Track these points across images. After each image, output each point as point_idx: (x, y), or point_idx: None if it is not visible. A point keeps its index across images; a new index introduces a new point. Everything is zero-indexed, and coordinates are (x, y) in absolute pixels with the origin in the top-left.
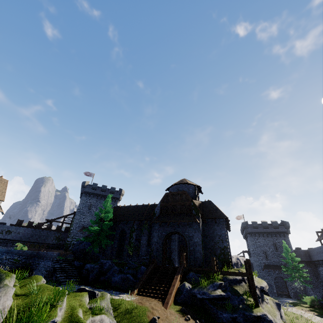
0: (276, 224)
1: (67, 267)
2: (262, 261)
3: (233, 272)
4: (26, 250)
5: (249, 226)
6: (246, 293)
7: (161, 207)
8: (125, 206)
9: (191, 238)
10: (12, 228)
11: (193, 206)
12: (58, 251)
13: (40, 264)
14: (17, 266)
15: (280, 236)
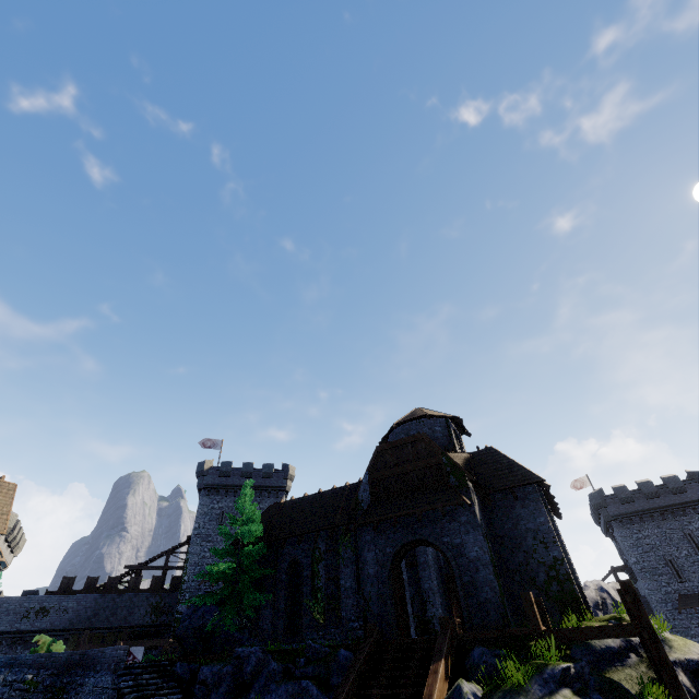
0: (677, 482)
1: (154, 684)
2: (669, 588)
3: (594, 627)
4: (55, 652)
5: (609, 501)
6: (650, 691)
7: (373, 484)
8: (293, 501)
9: (460, 550)
10: (50, 600)
11: (449, 466)
12: (156, 641)
13: (85, 685)
14: (33, 698)
15: (696, 512)
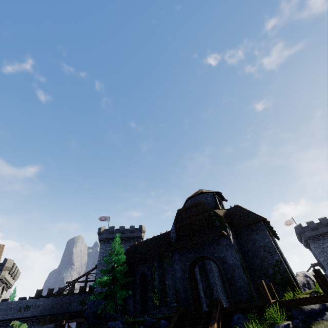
0: None
1: None
2: None
3: (301, 298)
4: None
5: (305, 230)
6: None
7: (177, 229)
8: (141, 242)
9: (224, 260)
10: (30, 302)
11: (214, 216)
12: (81, 319)
13: None
14: None
15: None
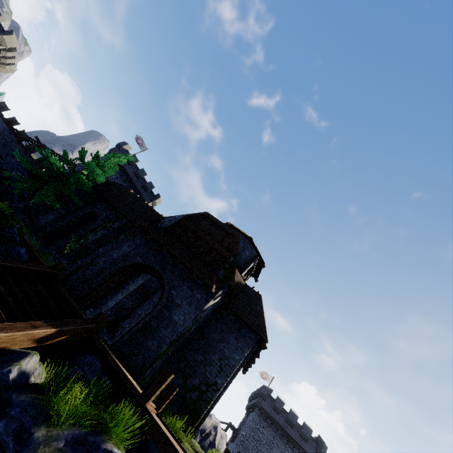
0: (309, 434)
1: None
2: None
3: None
4: None
5: (268, 399)
6: None
7: (178, 223)
8: (136, 196)
9: (173, 307)
10: None
11: (229, 264)
12: None
13: None
14: None
15: None
